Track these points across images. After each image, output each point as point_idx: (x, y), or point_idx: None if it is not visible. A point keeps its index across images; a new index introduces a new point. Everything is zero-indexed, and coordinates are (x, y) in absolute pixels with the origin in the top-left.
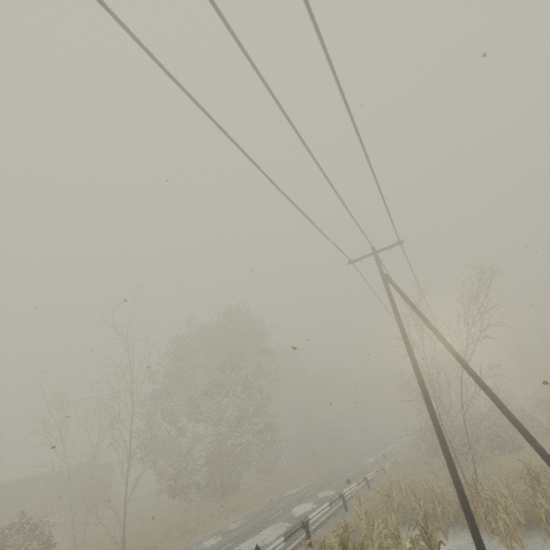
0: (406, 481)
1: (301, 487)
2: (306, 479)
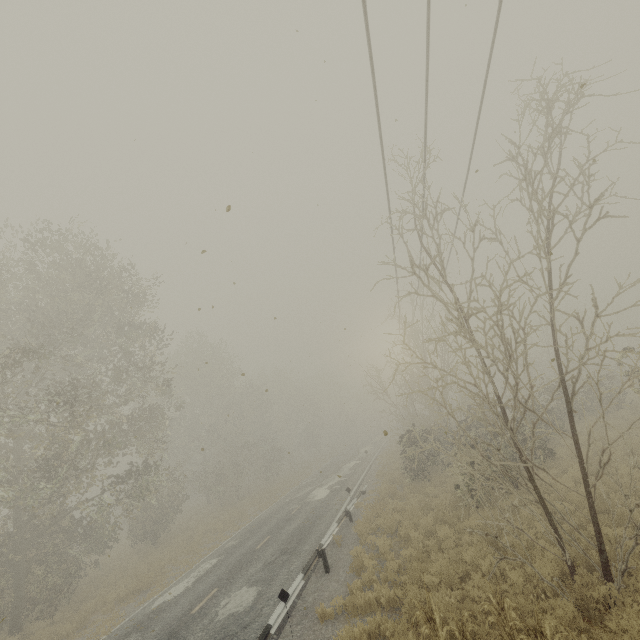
0: (406, 553)
1: (195, 576)
2: (215, 545)
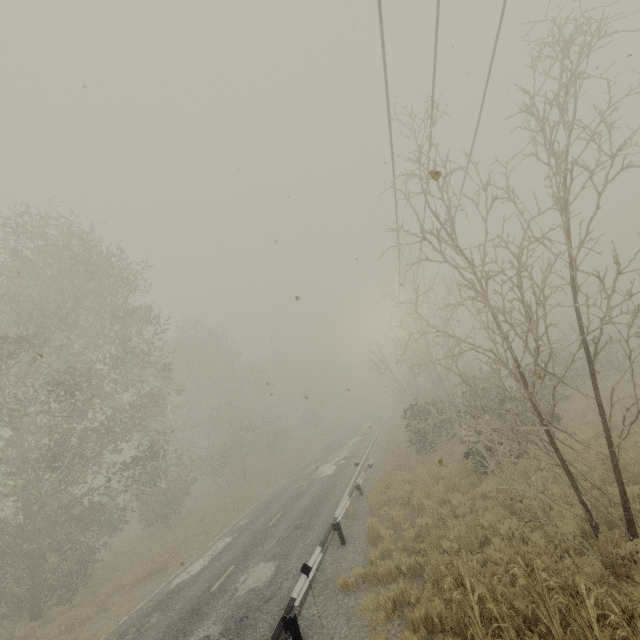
0: (422, 522)
1: (210, 554)
2: (227, 524)
